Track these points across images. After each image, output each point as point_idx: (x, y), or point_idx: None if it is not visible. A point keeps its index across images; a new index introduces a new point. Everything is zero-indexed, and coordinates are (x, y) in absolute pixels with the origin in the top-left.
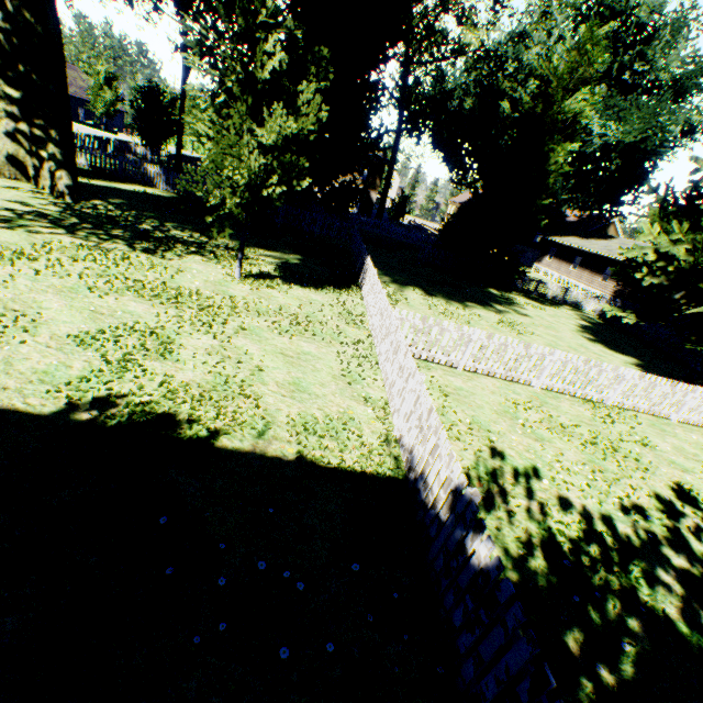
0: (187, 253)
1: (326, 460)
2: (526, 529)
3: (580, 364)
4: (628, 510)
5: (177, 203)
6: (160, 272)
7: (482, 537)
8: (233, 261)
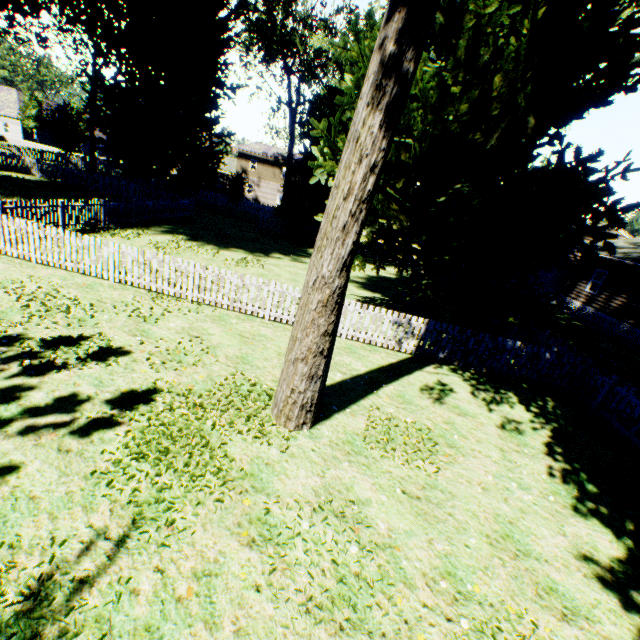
0: None
1: None
2: None
3: (140, 256)
4: None
5: (32, 183)
6: None
7: None
8: None
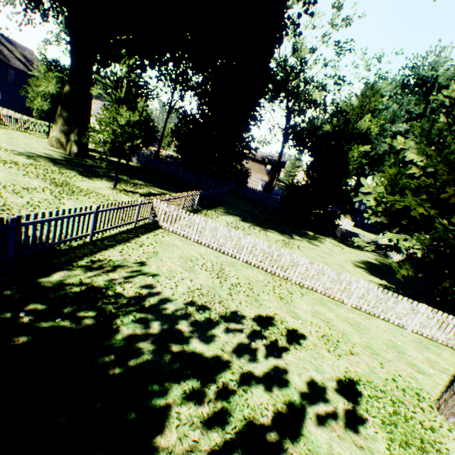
0: (107, 180)
1: (30, 233)
2: (95, 281)
3: (266, 247)
4: (191, 304)
5: (135, 168)
6: (72, 179)
7: (61, 273)
8: (125, 186)
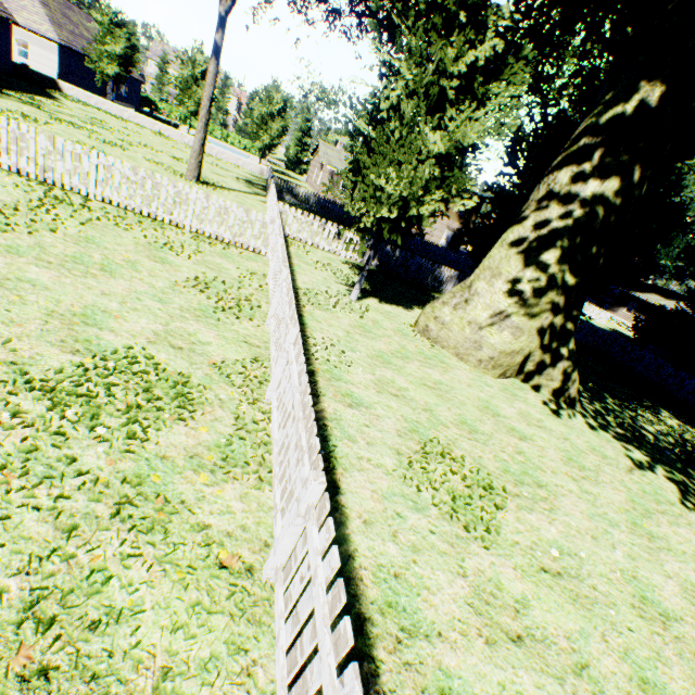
0: None
1: None
2: None
3: None
4: None
5: None
6: None
7: None
8: None
